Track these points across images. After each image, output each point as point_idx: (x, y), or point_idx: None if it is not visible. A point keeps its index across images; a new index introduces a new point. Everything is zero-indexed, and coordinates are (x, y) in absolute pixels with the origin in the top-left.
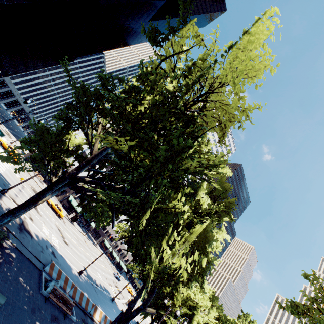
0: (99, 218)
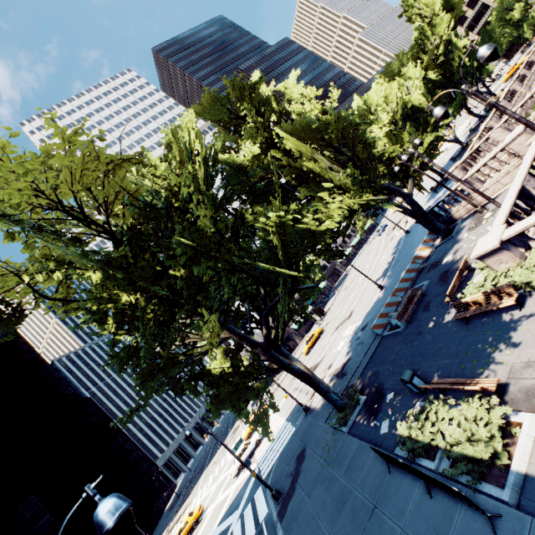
0: (310, 294)
